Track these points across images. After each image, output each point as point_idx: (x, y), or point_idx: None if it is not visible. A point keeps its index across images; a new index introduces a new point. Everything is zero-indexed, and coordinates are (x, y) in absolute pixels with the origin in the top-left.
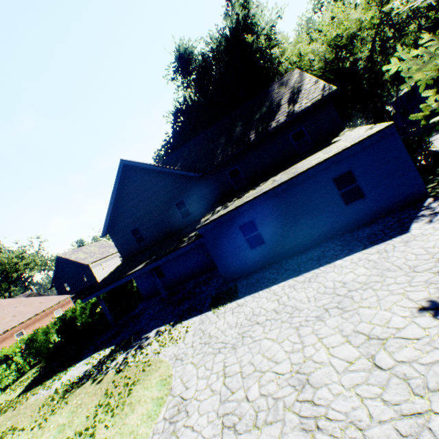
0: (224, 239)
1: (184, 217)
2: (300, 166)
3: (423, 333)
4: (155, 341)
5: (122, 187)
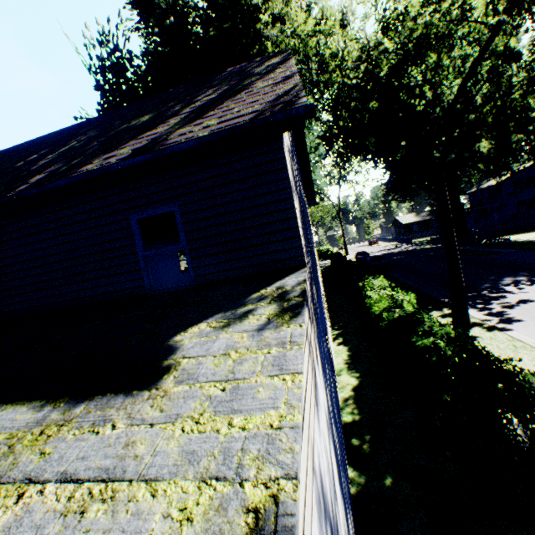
0: None
1: None
2: None
3: None
4: None
5: None
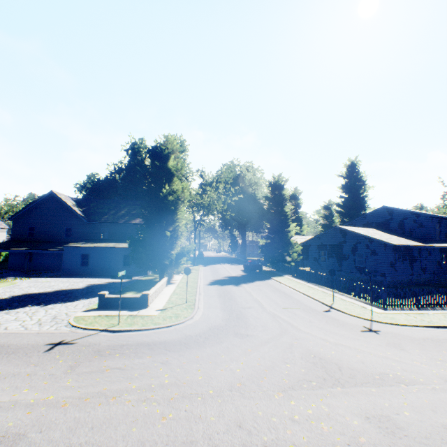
0: (73, 256)
1: (67, 236)
2: (121, 244)
3: (81, 285)
4: (12, 279)
5: (42, 202)
